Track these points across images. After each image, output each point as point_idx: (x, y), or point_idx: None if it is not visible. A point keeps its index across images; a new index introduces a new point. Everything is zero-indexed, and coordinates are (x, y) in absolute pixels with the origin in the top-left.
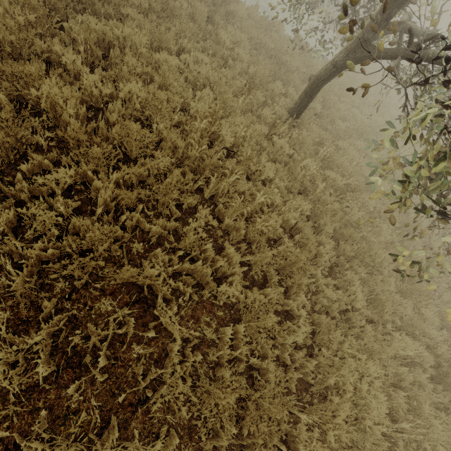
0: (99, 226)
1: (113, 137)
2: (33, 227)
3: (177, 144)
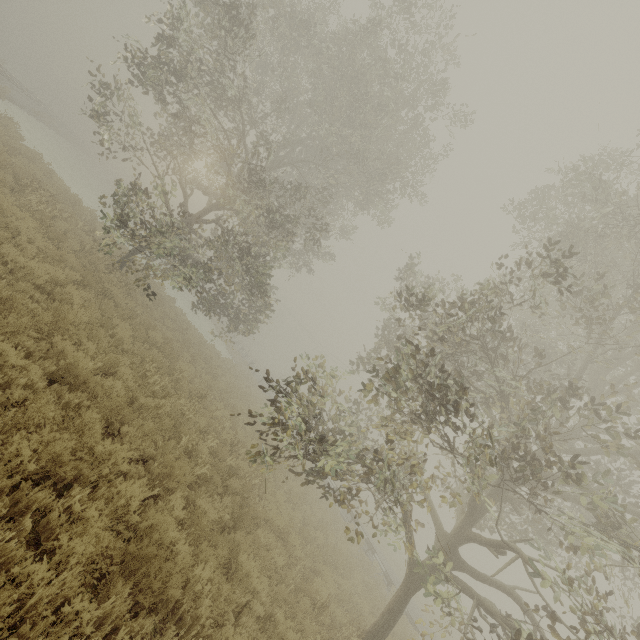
0: None
1: None
2: None
3: (20, 172)
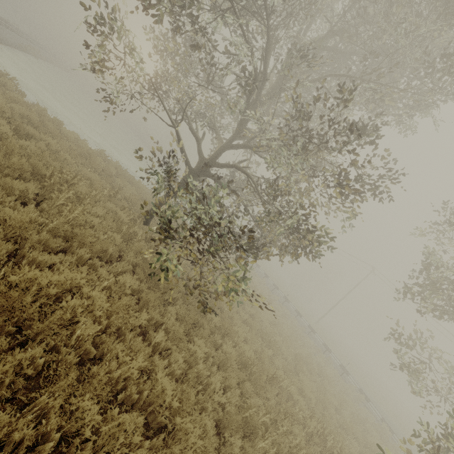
0: None
1: None
2: None
3: (37, 164)
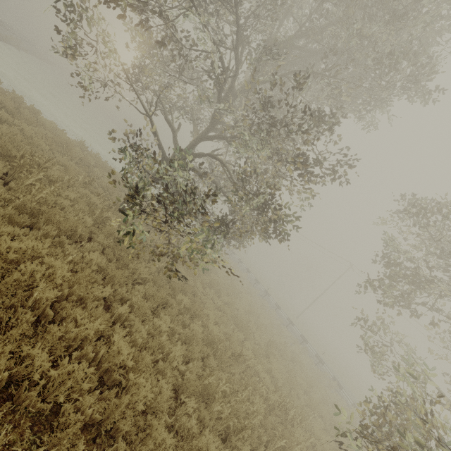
0: None
1: None
2: None
3: (7, 145)
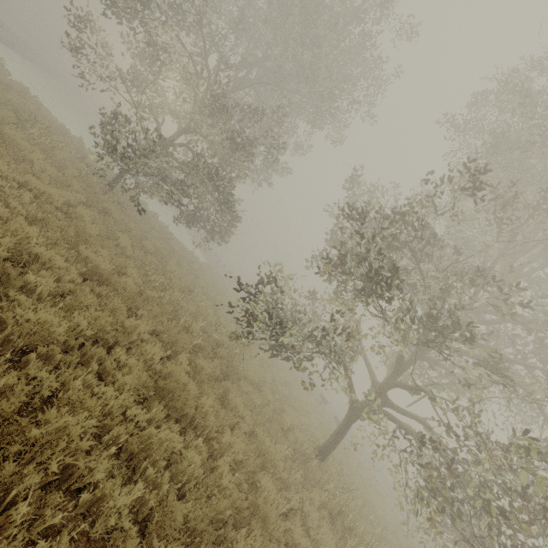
0: None
1: None
2: None
3: (18, 108)
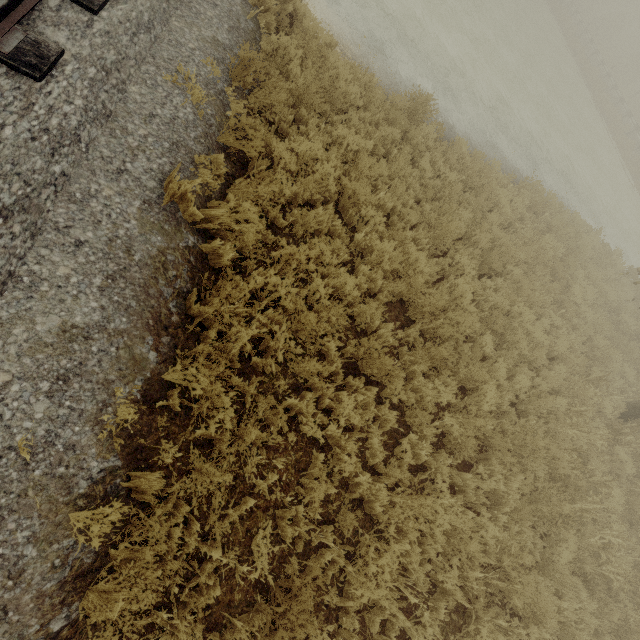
0: (528, 556)
1: (503, 429)
2: (479, 532)
3: (557, 459)
